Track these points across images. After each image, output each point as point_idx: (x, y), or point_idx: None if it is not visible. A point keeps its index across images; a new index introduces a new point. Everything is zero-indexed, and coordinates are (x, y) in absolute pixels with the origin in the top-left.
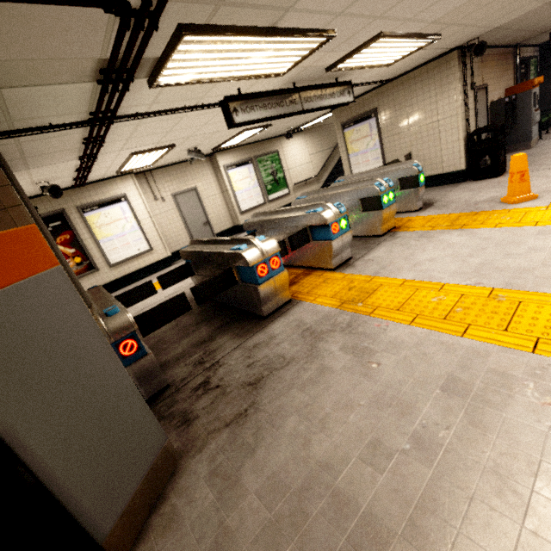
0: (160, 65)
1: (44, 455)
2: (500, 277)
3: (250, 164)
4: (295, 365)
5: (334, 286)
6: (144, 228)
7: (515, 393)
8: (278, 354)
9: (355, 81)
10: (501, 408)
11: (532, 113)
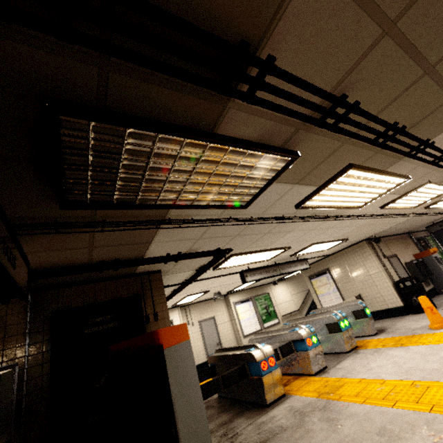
0: (220, 264)
1: (179, 421)
2: (419, 374)
3: (250, 301)
4: (290, 430)
5: (314, 385)
6: None
7: (415, 432)
8: (278, 425)
9: (309, 257)
10: (407, 439)
11: (441, 268)
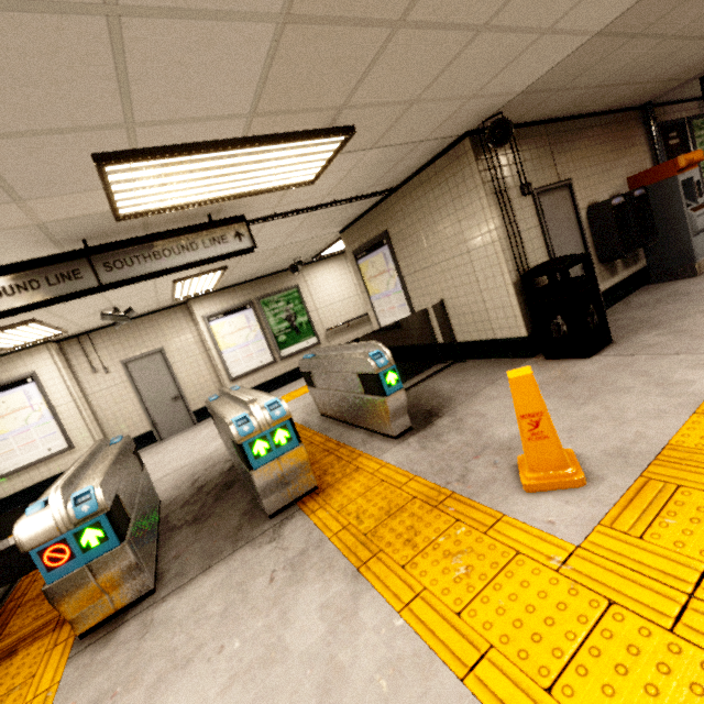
0: None
1: None
2: None
3: (248, 308)
4: None
5: None
6: (62, 417)
7: None
8: None
9: (290, 206)
10: None
11: (687, 214)
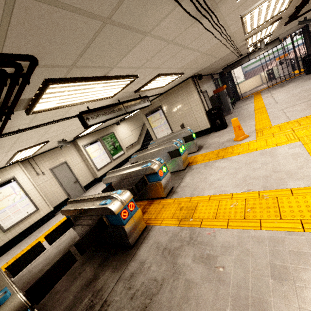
0: (33, 102)
1: None
2: (258, 183)
3: (98, 141)
4: (167, 286)
5: (170, 209)
6: (30, 196)
7: None
8: (151, 278)
9: (148, 95)
10: None
11: (227, 99)
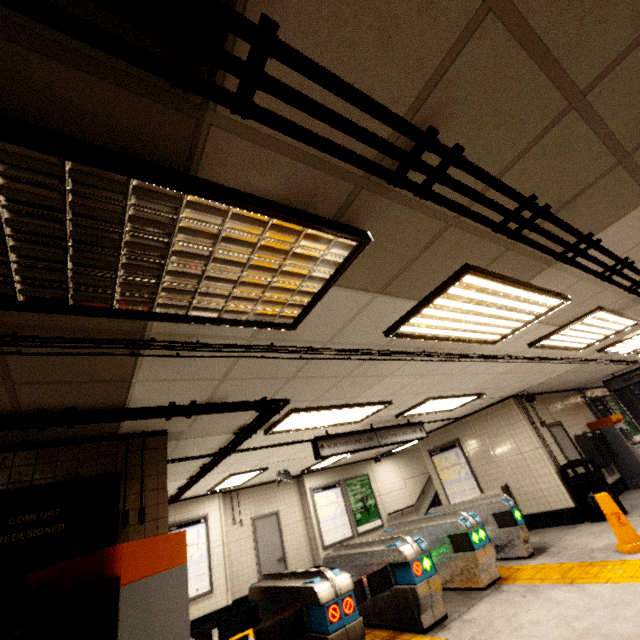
0: (275, 425)
1: None
2: None
3: (337, 487)
4: None
5: None
6: (212, 559)
7: None
8: None
9: (427, 419)
10: None
11: (630, 446)
